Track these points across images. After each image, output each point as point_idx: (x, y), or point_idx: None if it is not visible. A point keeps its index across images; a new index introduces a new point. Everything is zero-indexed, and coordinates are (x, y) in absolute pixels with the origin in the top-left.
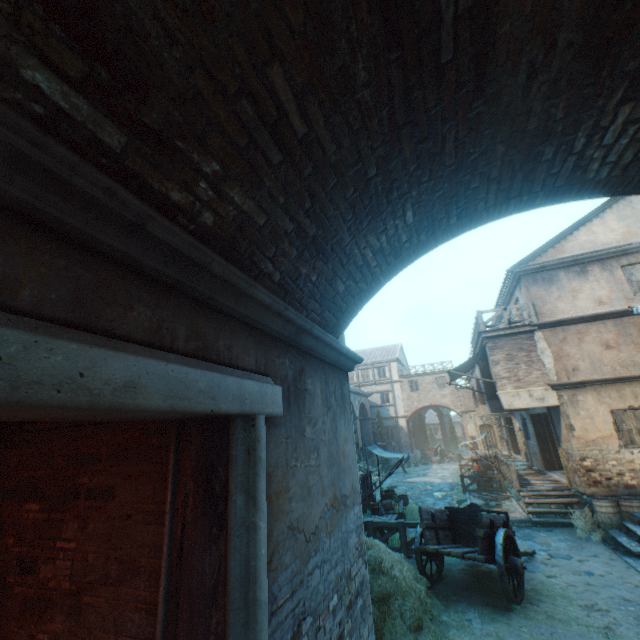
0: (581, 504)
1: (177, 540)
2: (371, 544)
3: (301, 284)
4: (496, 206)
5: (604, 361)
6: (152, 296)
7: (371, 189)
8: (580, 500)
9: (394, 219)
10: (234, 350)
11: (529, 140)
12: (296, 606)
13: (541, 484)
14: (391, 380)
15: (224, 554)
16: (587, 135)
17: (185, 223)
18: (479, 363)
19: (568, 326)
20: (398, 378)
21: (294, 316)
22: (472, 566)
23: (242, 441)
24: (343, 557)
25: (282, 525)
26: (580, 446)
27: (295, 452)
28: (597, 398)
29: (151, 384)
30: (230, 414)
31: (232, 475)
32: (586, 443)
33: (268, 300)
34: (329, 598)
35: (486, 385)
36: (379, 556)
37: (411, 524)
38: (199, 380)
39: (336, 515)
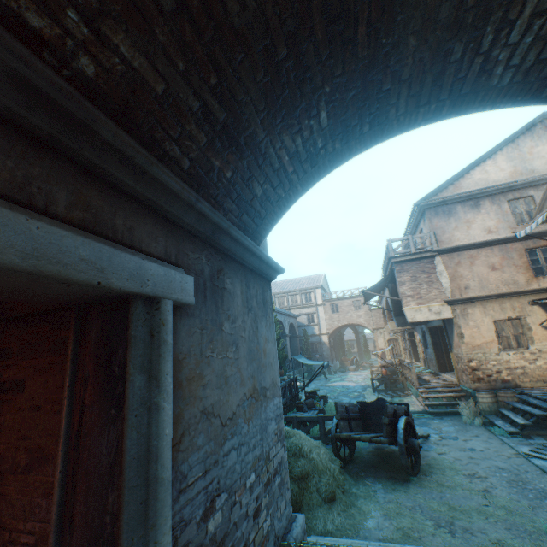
0: (467, 397)
1: (75, 424)
2: (293, 433)
3: (215, 178)
4: (406, 115)
5: (490, 280)
6: (15, 146)
7: (283, 75)
8: (466, 394)
9: (309, 119)
10: (137, 233)
11: (440, 33)
12: (209, 484)
13: (436, 383)
14: (316, 304)
15: (122, 434)
16: (495, 30)
17: (55, 64)
18: (388, 286)
19: (462, 252)
20: (322, 302)
21: (208, 211)
22: (378, 449)
23: (144, 323)
24: (262, 441)
25: (194, 409)
26: (468, 350)
27: (211, 343)
28: (483, 311)
29: (1, 236)
30: (128, 294)
31: (130, 355)
32: (473, 348)
33: (176, 186)
34: (246, 477)
35: (394, 304)
36: (300, 443)
37: (329, 417)
38: (80, 247)
39: (255, 404)
